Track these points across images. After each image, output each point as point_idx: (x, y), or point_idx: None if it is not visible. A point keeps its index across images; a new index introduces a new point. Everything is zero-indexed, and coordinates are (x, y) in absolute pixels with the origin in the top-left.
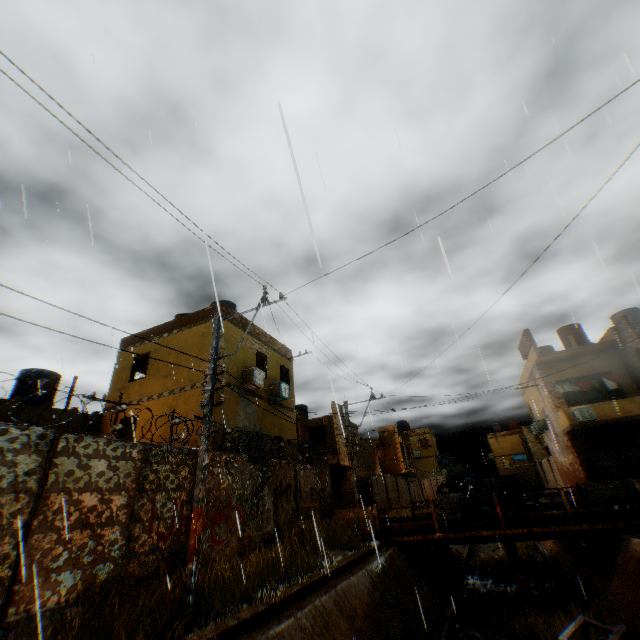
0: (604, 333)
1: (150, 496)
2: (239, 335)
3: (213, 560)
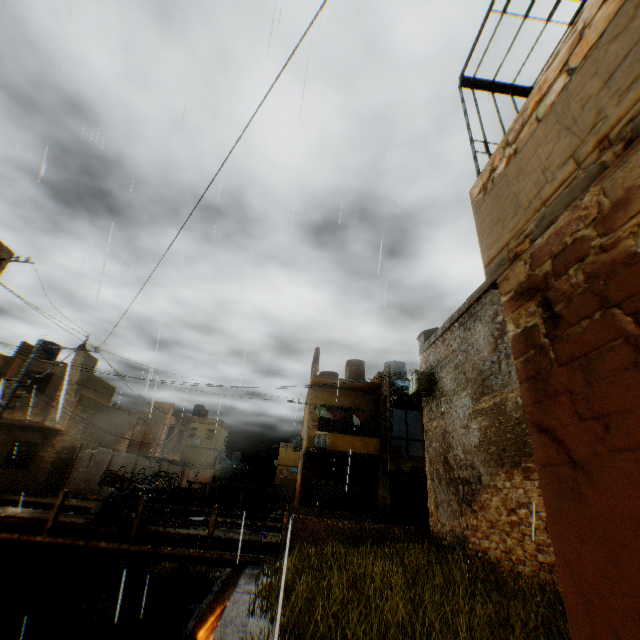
0: (375, 376)
1: None
2: None
3: None
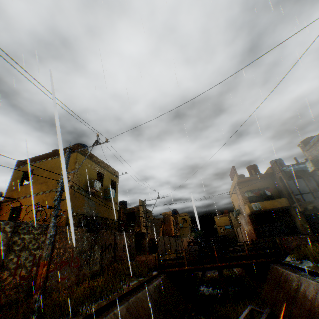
0: (267, 169)
1: (18, 253)
2: (87, 162)
3: (59, 289)
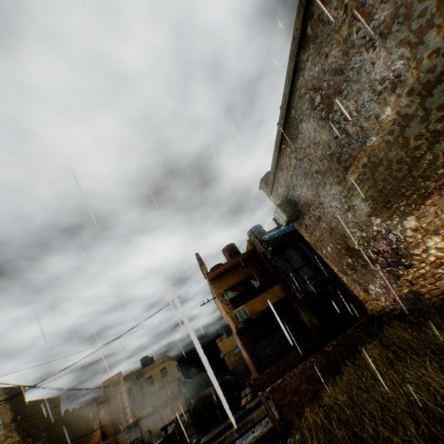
0: (247, 246)
1: None
2: None
3: None
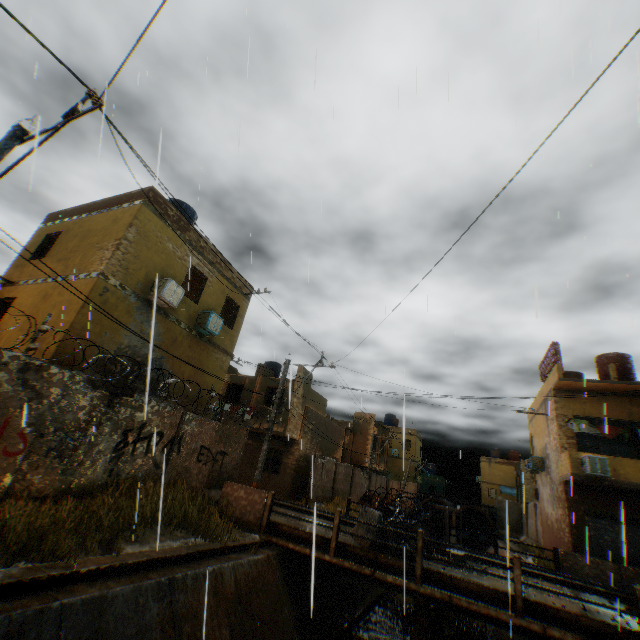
0: None
1: None
2: (167, 236)
3: None
